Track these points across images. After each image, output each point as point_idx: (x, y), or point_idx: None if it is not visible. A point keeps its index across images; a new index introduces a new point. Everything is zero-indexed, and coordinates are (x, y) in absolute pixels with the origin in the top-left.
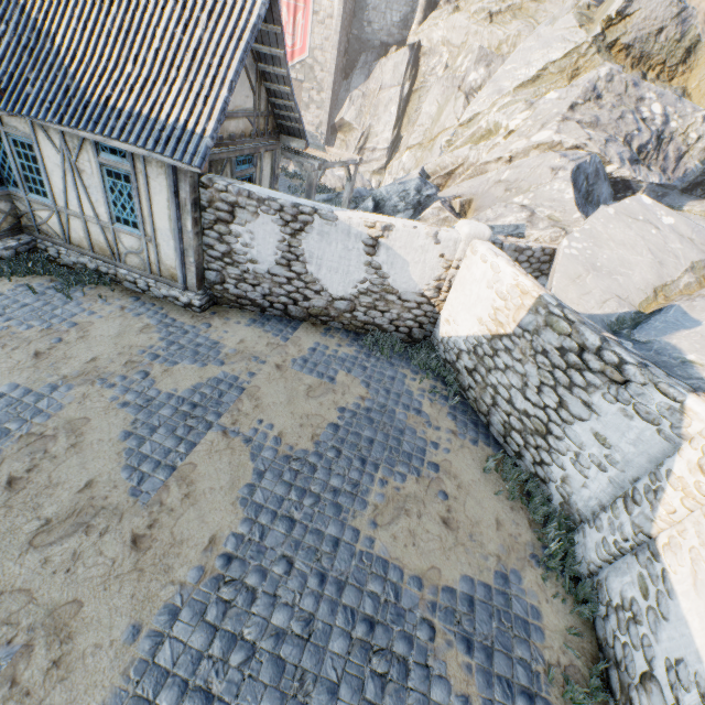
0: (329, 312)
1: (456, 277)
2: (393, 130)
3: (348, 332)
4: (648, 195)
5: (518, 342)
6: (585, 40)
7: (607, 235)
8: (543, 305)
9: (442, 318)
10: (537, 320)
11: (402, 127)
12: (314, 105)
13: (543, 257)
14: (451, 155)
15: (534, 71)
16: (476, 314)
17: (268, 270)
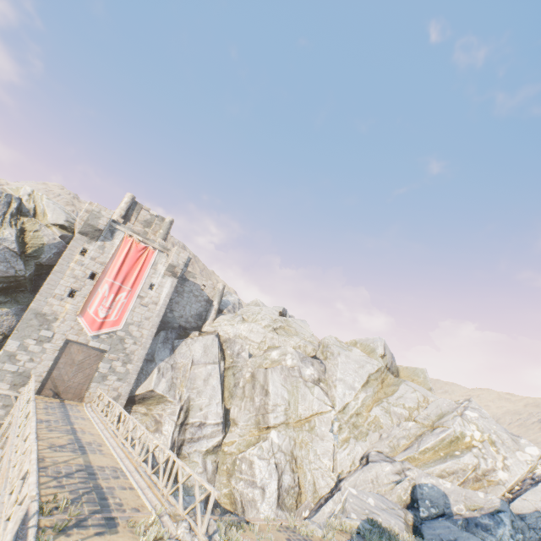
0: None
1: None
2: (222, 403)
3: None
4: None
5: None
6: (382, 365)
7: None
8: None
9: None
10: None
11: (225, 399)
12: (115, 375)
13: None
14: (458, 461)
15: (365, 377)
16: None
17: None
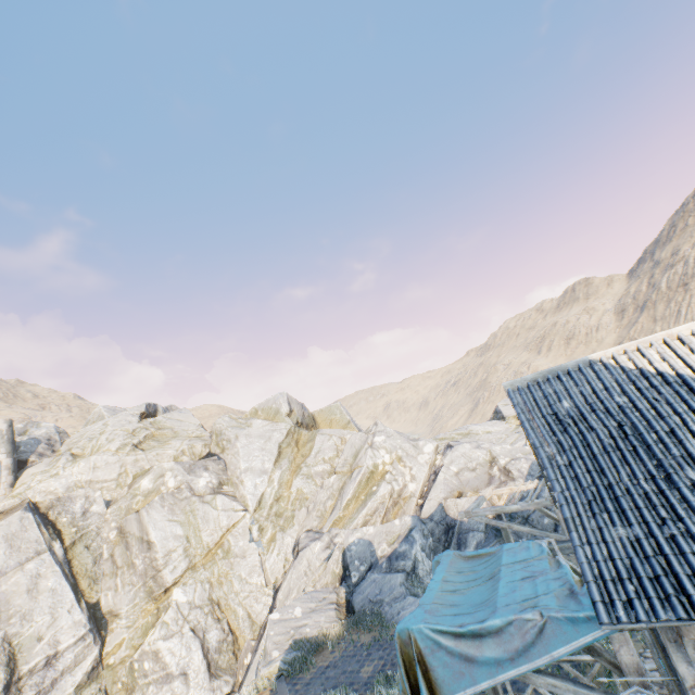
0: None
1: None
2: (79, 603)
3: None
4: None
5: None
6: (291, 425)
7: None
8: None
9: None
10: None
11: (85, 592)
12: None
13: None
14: (376, 498)
15: (276, 450)
16: None
17: None
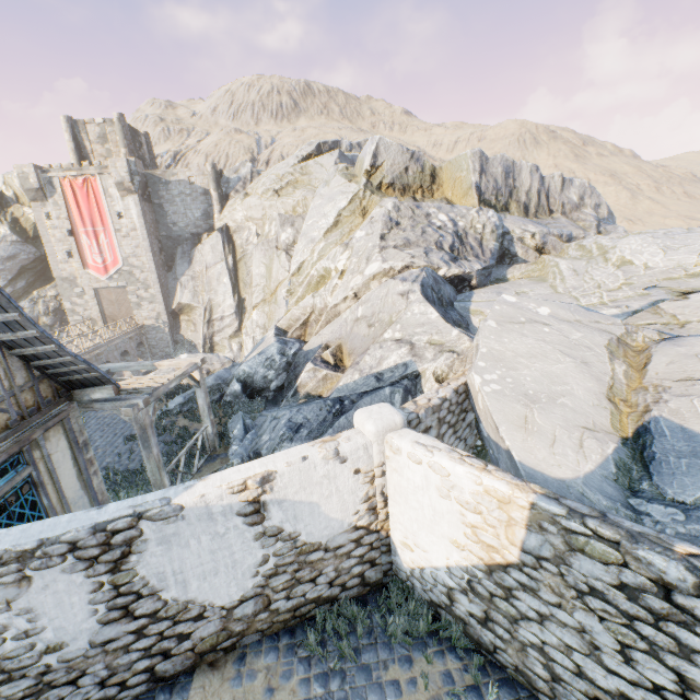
0: (232, 629)
1: (387, 484)
2: (234, 296)
3: (275, 638)
4: (480, 279)
5: (538, 575)
6: (359, 188)
7: (509, 351)
8: (547, 519)
9: (396, 542)
10: (550, 541)
11: (241, 290)
12: (146, 301)
13: (460, 397)
14: (298, 308)
15: (332, 218)
16: (445, 534)
17: (90, 642)
